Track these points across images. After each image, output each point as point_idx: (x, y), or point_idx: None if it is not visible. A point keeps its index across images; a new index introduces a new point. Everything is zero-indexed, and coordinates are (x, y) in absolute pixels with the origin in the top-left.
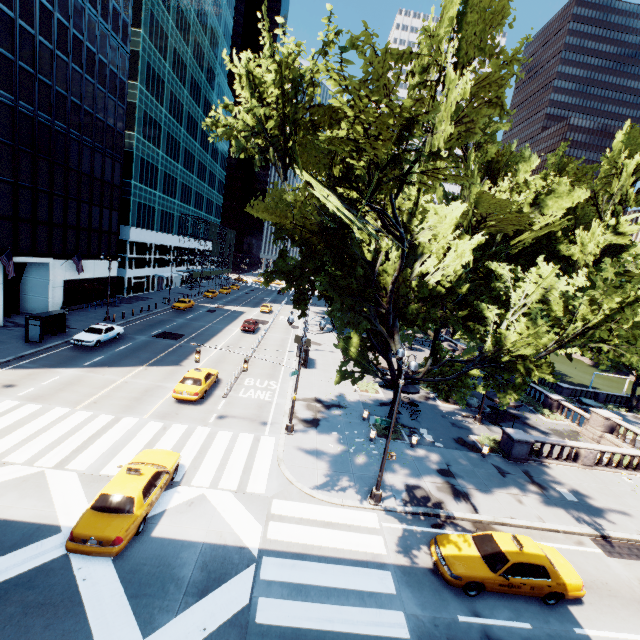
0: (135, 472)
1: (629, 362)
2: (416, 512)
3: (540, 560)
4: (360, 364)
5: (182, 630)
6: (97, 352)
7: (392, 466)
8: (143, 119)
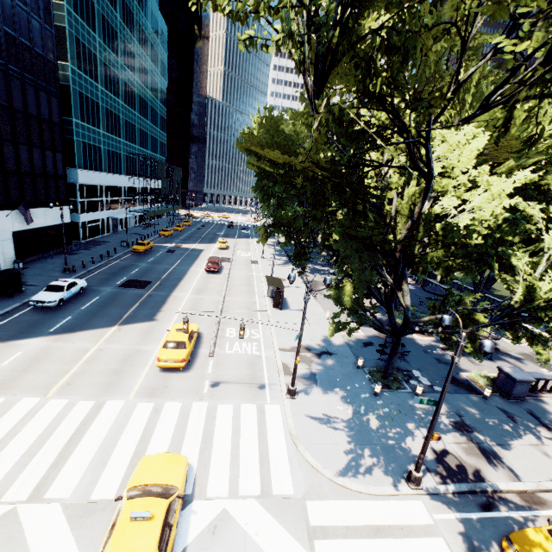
0: (142, 518)
1: None
2: (460, 491)
3: None
4: (355, 313)
5: None
6: (61, 313)
7: (409, 427)
8: (75, 47)
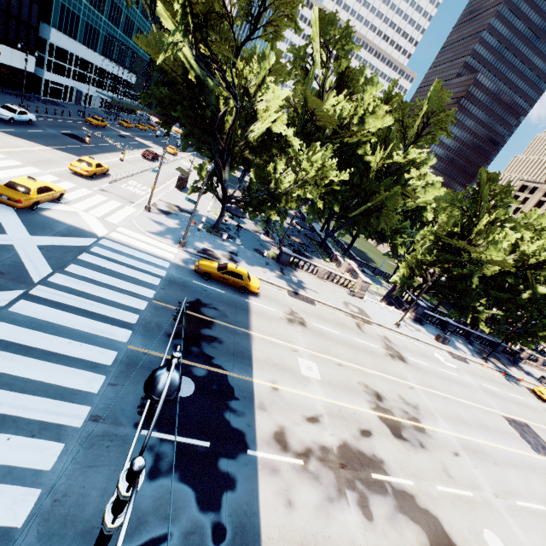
0: (33, 180)
1: (312, 194)
2: (201, 256)
3: (243, 273)
4: (206, 185)
5: (51, 240)
6: (11, 126)
7: (203, 241)
8: None
